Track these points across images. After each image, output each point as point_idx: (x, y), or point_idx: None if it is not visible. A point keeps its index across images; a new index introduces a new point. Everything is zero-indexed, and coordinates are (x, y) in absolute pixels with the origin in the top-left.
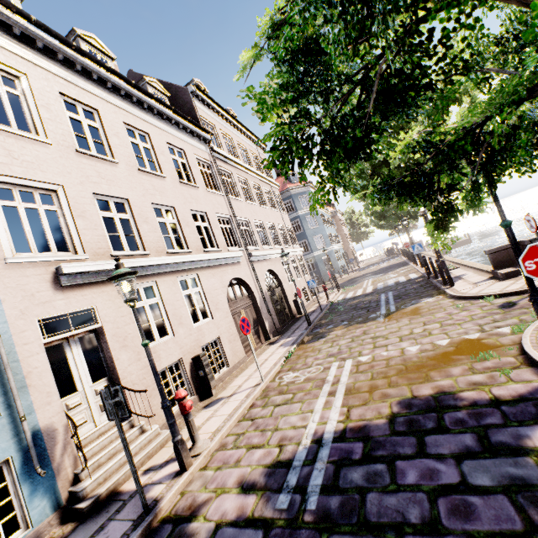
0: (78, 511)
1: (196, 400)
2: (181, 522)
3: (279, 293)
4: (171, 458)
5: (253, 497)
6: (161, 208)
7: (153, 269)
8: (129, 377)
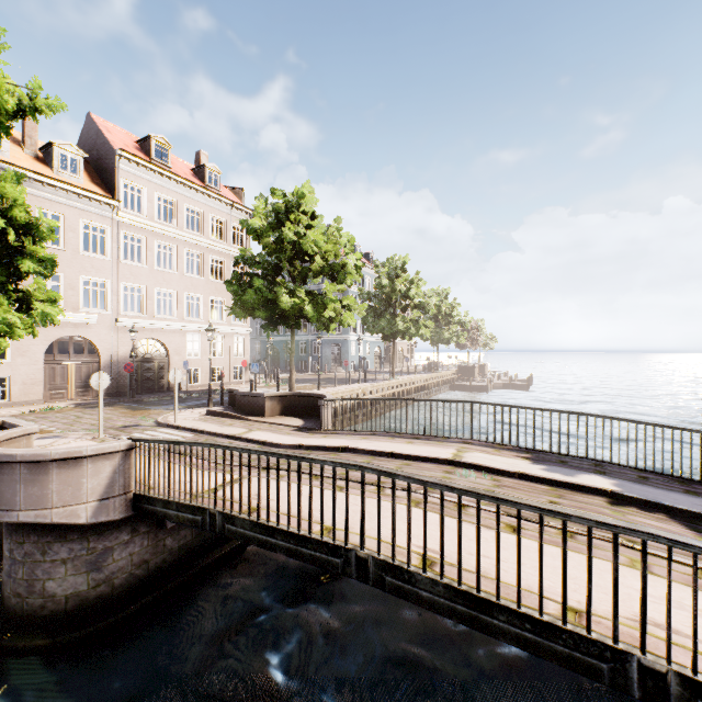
0: None
1: None
2: None
3: (161, 363)
4: None
5: None
6: None
7: None
8: None
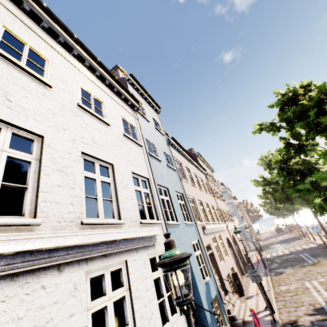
0: (237, 324)
1: (238, 296)
2: (292, 323)
3: (237, 249)
4: (257, 311)
5: (317, 315)
6: (205, 203)
7: (213, 229)
8: (222, 275)
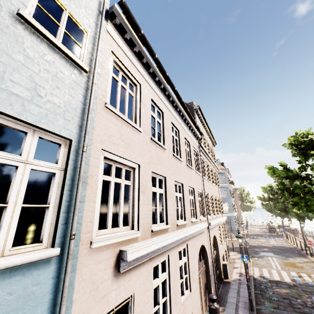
0: None
1: None
2: None
3: (215, 255)
4: None
5: None
6: (177, 184)
7: (170, 243)
8: None
